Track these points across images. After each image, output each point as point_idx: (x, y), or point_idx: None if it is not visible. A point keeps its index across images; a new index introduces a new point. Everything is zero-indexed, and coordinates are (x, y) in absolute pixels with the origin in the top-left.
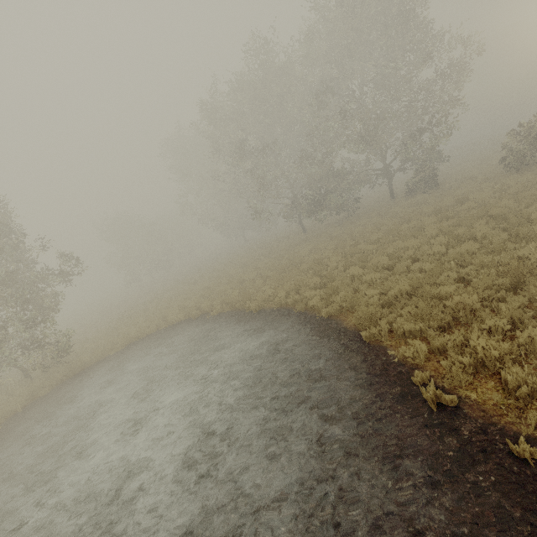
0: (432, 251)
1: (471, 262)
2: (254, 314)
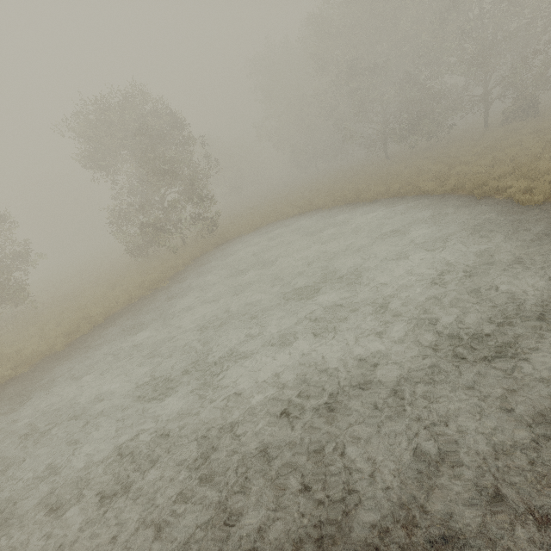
0: (530, 152)
1: None
2: (370, 202)
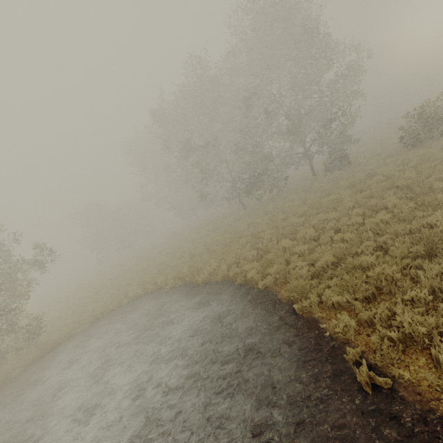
0: (351, 221)
1: (386, 231)
2: (201, 287)
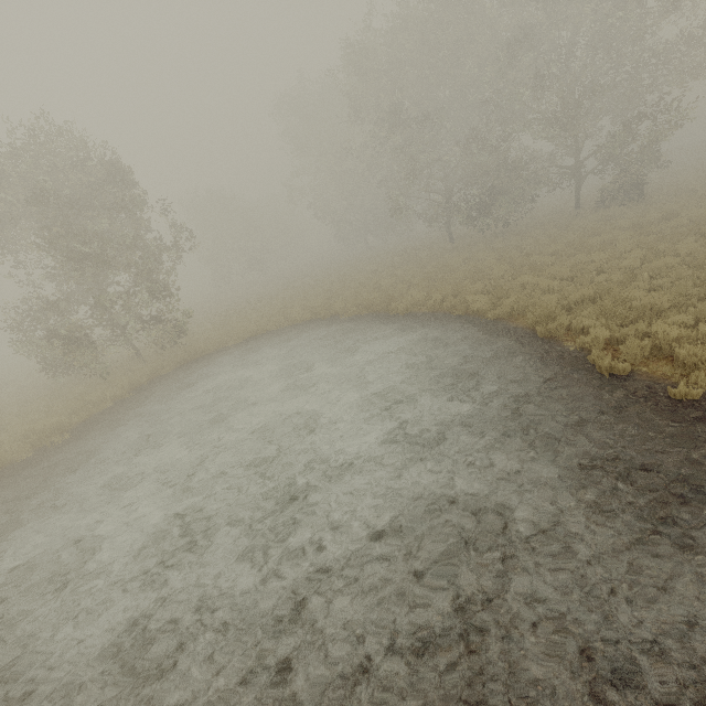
0: (624, 264)
1: (668, 274)
2: (401, 316)
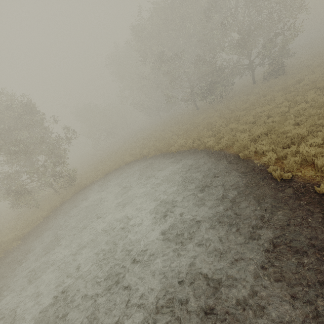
0: (280, 111)
1: (303, 114)
2: (175, 153)
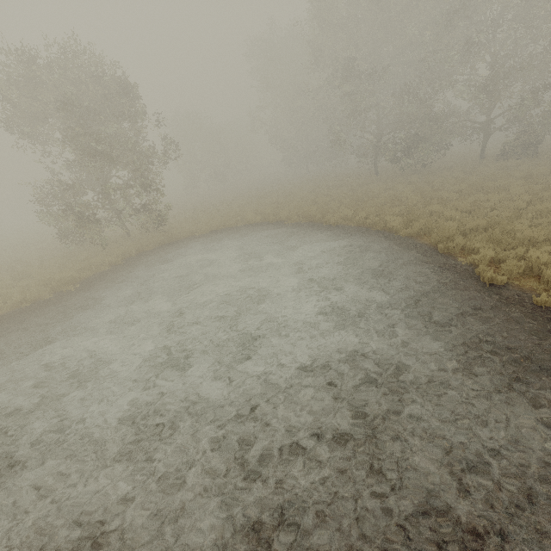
0: (513, 205)
1: (547, 215)
2: (332, 227)
